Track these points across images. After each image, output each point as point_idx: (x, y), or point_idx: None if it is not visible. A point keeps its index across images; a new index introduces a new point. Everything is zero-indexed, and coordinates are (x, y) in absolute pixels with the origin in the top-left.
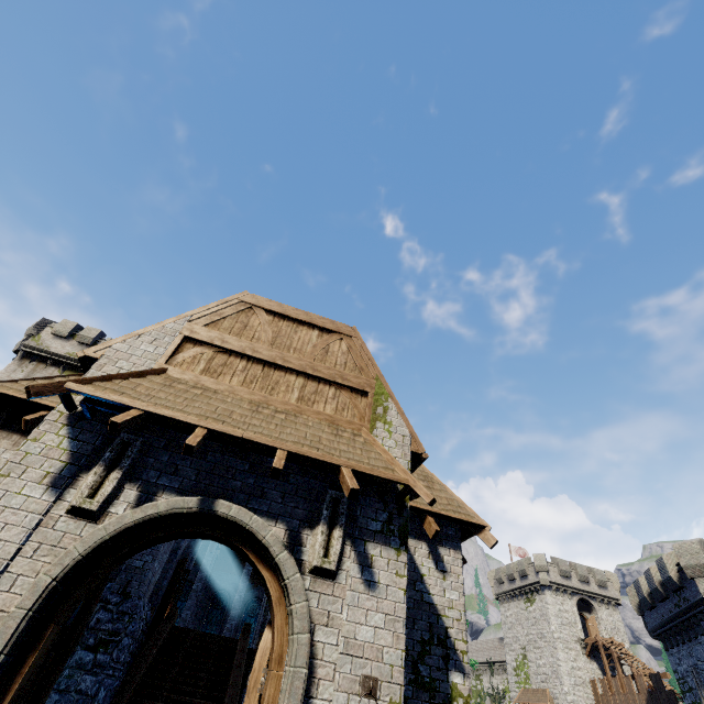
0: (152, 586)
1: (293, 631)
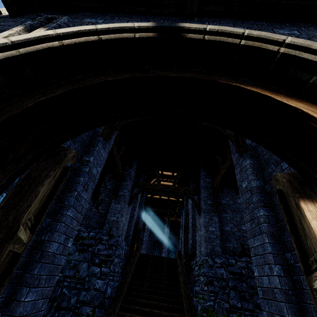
0: (124, 232)
1: None
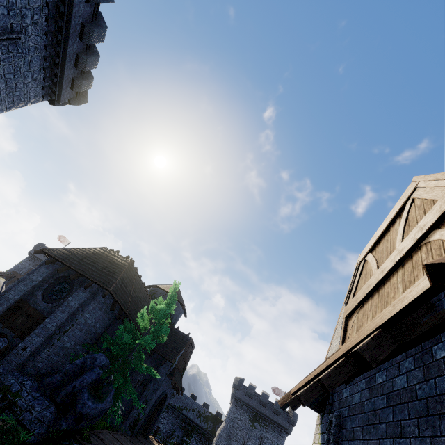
0: None
1: None
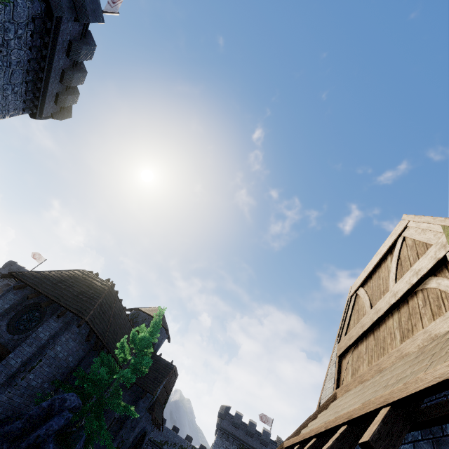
0: None
1: None
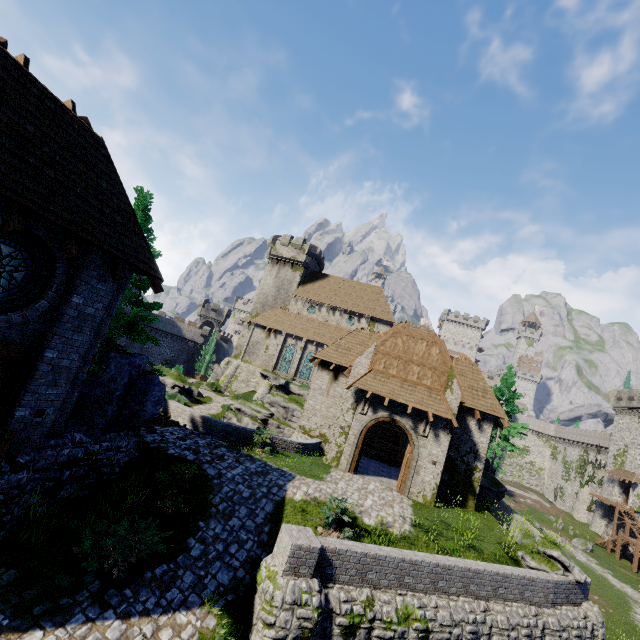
0: None
1: (415, 448)
